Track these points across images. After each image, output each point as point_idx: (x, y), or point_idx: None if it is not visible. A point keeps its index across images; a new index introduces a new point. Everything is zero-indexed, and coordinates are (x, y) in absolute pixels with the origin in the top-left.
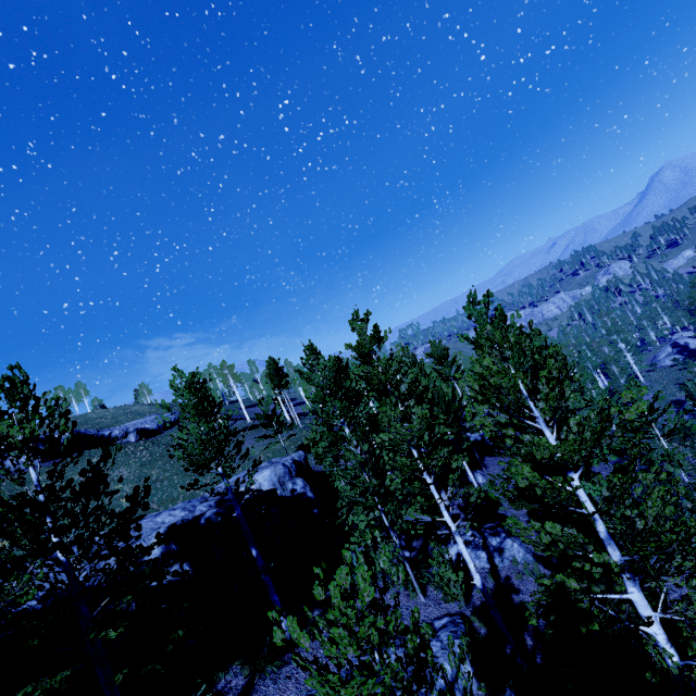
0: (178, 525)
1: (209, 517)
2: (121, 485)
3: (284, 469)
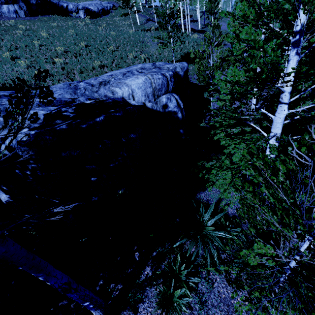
0: None
1: (12, 146)
2: (60, 48)
3: (161, 81)
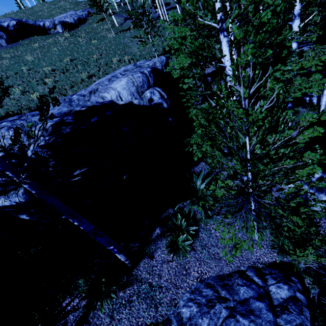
0: (2, 157)
1: (35, 150)
2: (47, 68)
3: (141, 78)
